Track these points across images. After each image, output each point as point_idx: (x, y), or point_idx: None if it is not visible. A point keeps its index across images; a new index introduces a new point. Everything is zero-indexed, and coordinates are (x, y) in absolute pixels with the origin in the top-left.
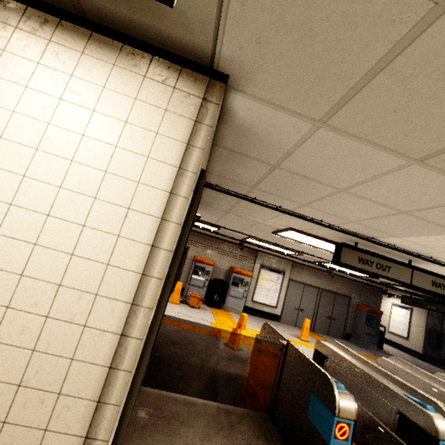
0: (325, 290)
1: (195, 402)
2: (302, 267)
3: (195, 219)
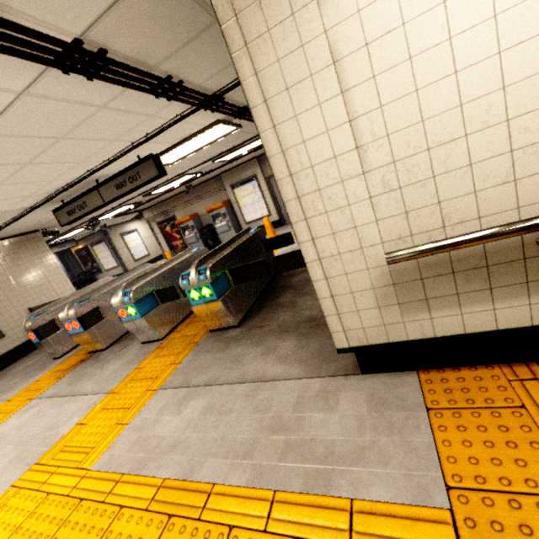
0: None
1: None
2: None
3: (54, 236)
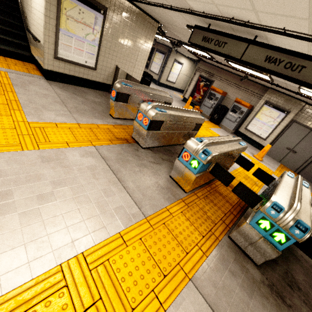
0: None
1: None
2: None
3: (162, 35)
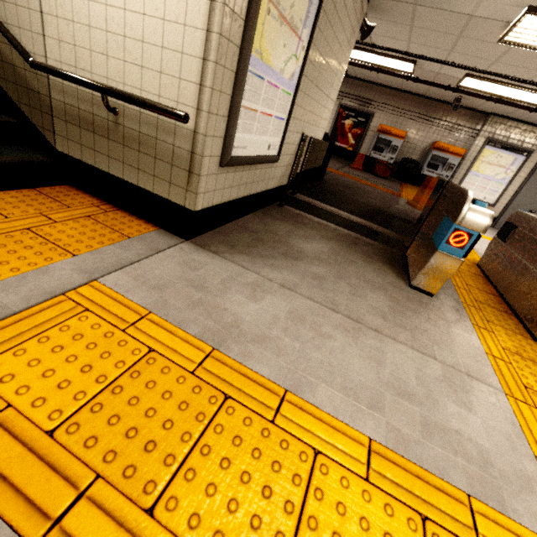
0: None
1: (328, 226)
2: None
3: (365, 32)
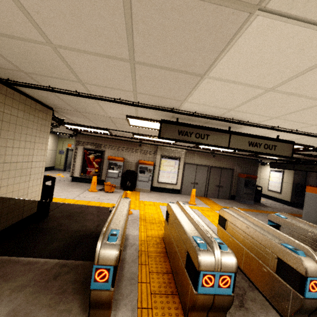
0: (213, 167)
1: (37, 262)
2: (194, 152)
3: (59, 122)
